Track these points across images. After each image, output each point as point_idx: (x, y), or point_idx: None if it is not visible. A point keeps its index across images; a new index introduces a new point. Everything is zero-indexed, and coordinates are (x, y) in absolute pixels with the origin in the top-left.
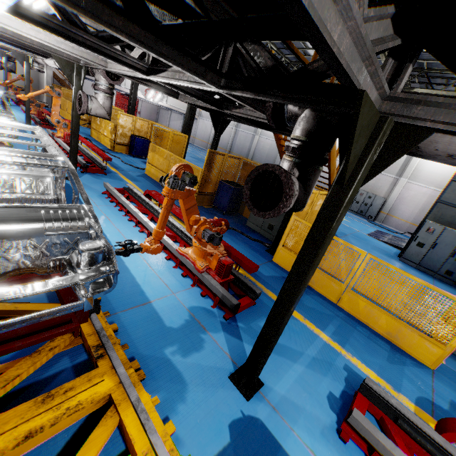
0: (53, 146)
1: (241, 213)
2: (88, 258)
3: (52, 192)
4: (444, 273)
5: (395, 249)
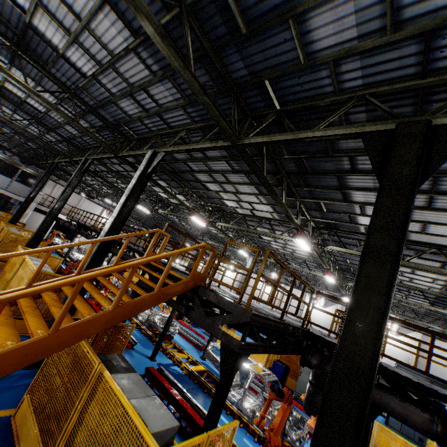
0: (260, 364)
1: (284, 383)
2: (299, 419)
3: (238, 379)
4: (418, 439)
5: (380, 416)
